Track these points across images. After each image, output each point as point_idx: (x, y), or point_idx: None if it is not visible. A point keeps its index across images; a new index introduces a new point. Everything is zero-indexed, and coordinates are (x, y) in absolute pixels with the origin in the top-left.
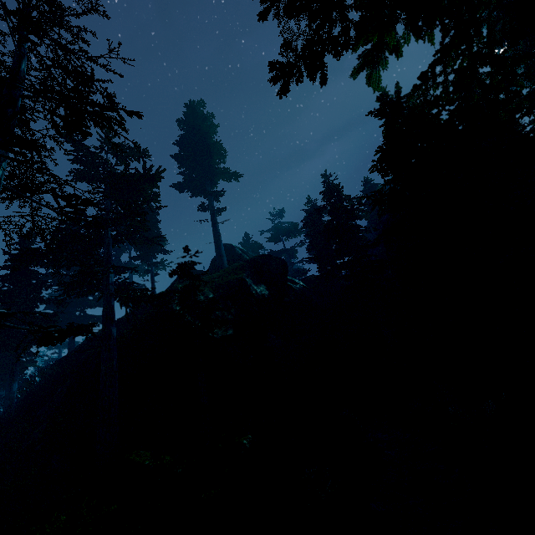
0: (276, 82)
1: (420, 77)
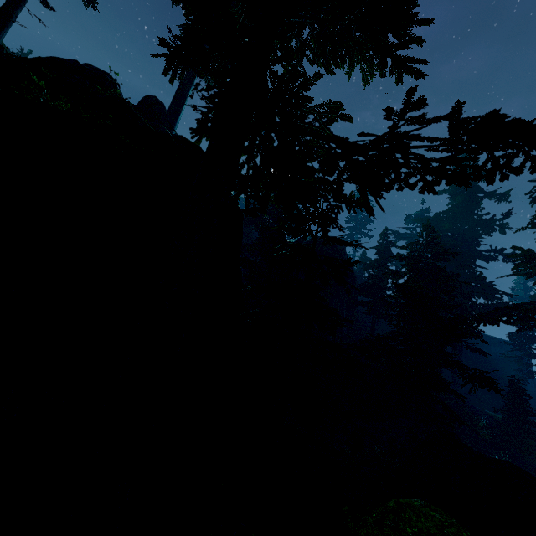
0: None
1: None
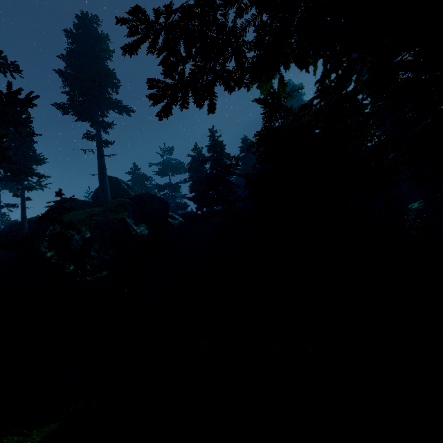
0: (155, 102)
1: (301, 107)
